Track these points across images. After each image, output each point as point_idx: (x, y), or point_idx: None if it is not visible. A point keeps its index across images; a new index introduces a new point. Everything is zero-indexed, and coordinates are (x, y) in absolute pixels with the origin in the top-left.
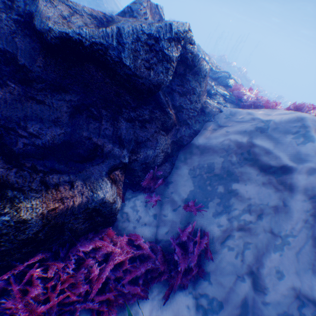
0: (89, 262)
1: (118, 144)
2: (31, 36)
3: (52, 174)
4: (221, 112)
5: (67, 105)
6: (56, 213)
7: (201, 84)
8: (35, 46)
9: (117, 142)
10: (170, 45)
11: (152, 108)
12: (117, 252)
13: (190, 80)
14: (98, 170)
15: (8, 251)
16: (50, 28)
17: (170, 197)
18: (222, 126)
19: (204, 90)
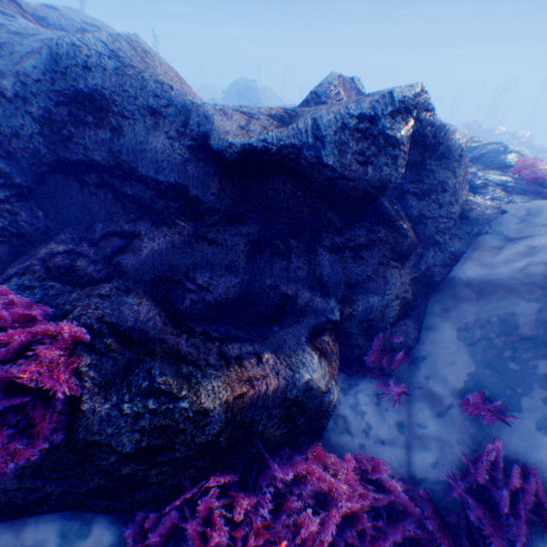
0: (293, 503)
1: (319, 291)
2: (204, 159)
3: (229, 341)
4: (505, 214)
5: (243, 240)
6: (243, 402)
7: (454, 171)
8: (209, 170)
9: (316, 287)
10: (394, 121)
11: (371, 226)
12: (339, 491)
13: (432, 168)
14: (291, 335)
15: (182, 460)
16: (229, 144)
17: (424, 387)
18: (514, 239)
19: (461, 180)
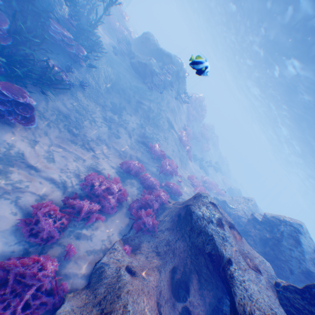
0: None
1: None
2: None
3: None
4: None
5: None
6: None
7: None
8: None
9: None
10: None
11: None
12: None
13: None
14: None
15: None
16: None
17: None
18: None
19: None
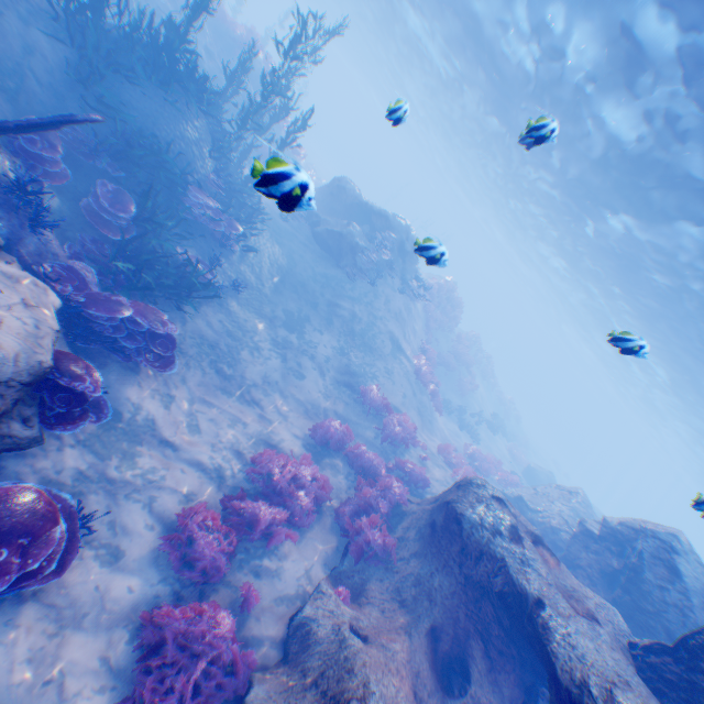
0: None
1: None
2: None
3: None
4: None
5: None
6: None
7: None
8: None
9: None
10: None
11: None
12: None
13: None
14: None
15: None
16: None
17: None
18: None
19: None
